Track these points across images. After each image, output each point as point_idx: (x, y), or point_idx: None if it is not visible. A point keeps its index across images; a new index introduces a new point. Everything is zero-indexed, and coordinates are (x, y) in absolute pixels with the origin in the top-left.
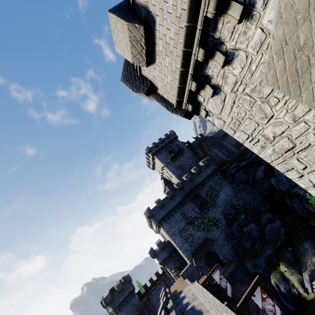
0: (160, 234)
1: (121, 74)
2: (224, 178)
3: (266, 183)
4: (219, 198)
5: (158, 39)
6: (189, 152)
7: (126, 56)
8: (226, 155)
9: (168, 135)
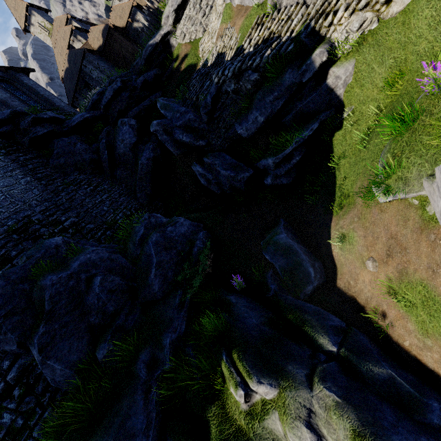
0: None
1: None
2: (5, 149)
3: (143, 155)
4: None
5: None
6: None
7: None
8: (27, 103)
9: None
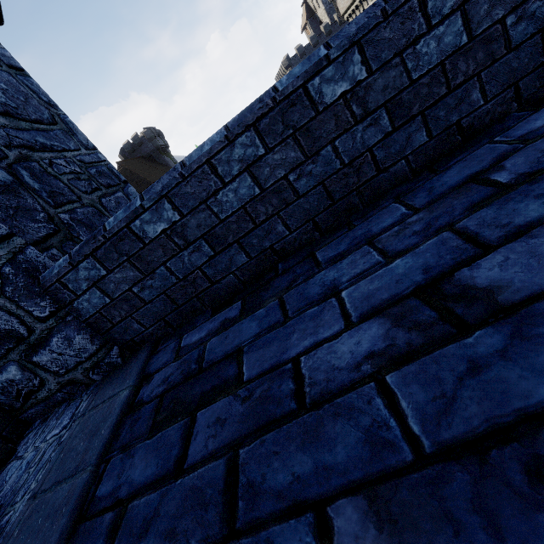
0: None
1: None
2: None
3: None
4: None
5: None
6: None
7: None
8: None
9: None
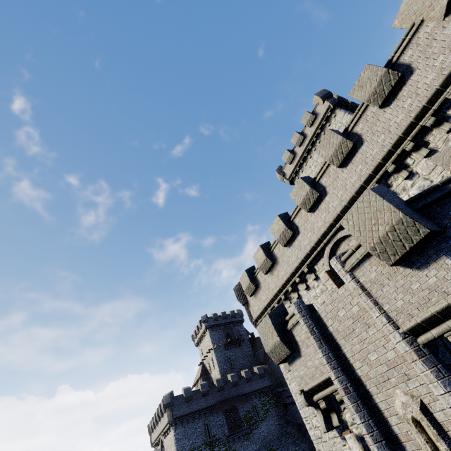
0: (158, 447)
1: (235, 286)
2: (275, 405)
3: None
4: (259, 430)
5: (259, 294)
6: (249, 347)
7: (243, 287)
8: None
9: (235, 313)
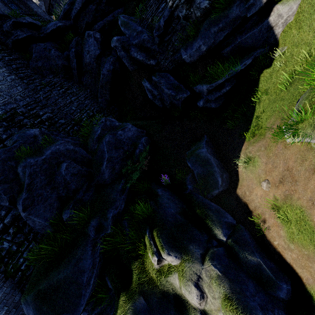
0: None
1: None
2: None
3: (104, 66)
4: None
5: None
6: None
7: None
8: (8, 5)
9: None
